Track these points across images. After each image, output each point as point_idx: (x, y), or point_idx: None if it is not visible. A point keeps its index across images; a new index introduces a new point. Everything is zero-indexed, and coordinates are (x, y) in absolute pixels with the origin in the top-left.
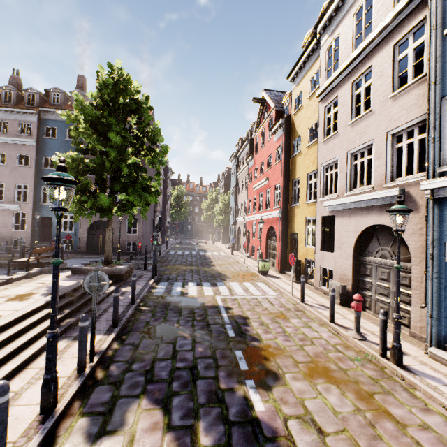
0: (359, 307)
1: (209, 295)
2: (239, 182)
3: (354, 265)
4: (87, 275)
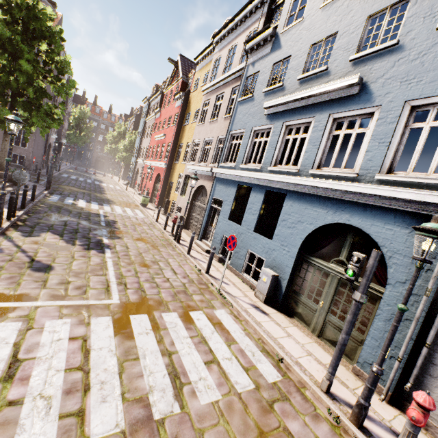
0: (175, 221)
1: (95, 209)
2: (146, 127)
3: (190, 206)
4: (15, 171)
